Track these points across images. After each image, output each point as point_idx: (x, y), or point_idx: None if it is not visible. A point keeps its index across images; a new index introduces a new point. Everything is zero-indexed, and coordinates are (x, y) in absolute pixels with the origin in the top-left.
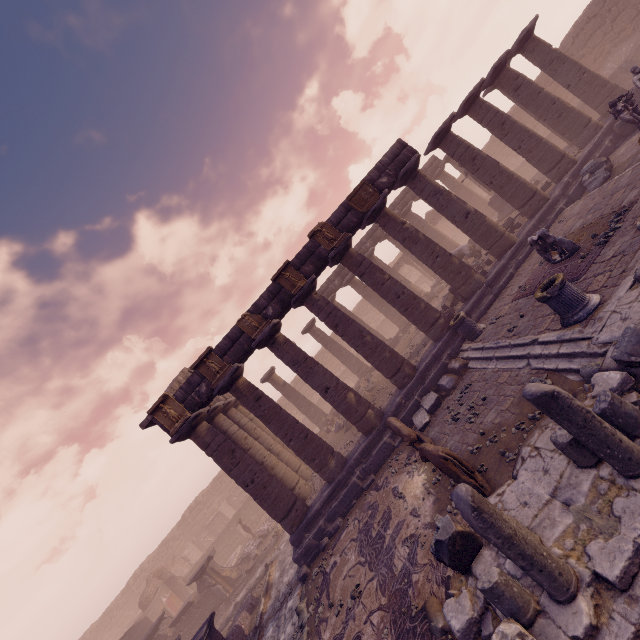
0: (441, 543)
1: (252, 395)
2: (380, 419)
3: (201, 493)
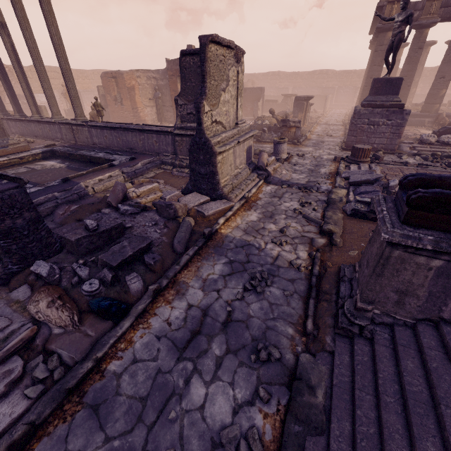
0: (445, 127)
1: (421, 43)
2: (435, 112)
3: (284, 72)
